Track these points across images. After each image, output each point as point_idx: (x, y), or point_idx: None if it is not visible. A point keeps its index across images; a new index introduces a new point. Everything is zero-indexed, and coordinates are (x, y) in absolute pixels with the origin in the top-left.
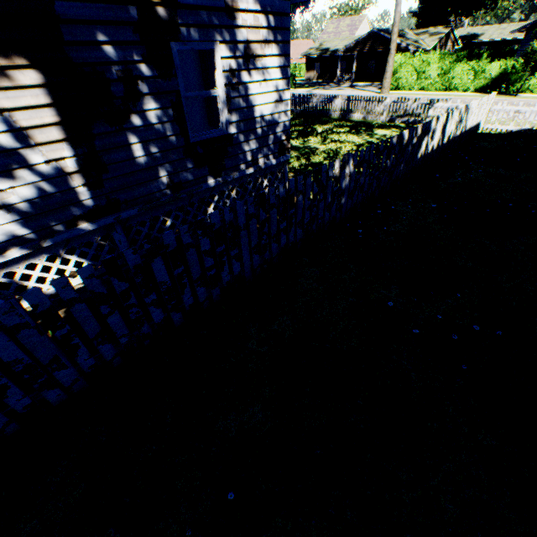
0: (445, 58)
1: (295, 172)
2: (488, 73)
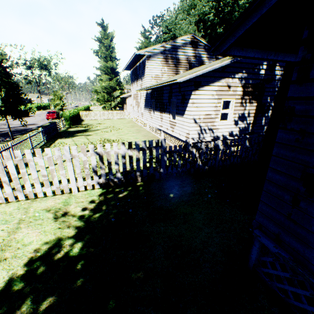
0: None
1: None
2: None
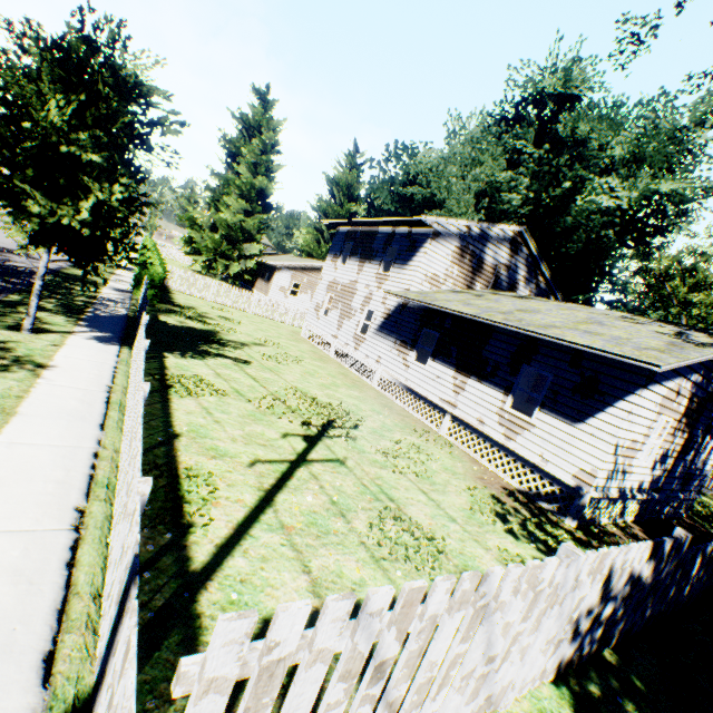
0: None
1: None
2: None
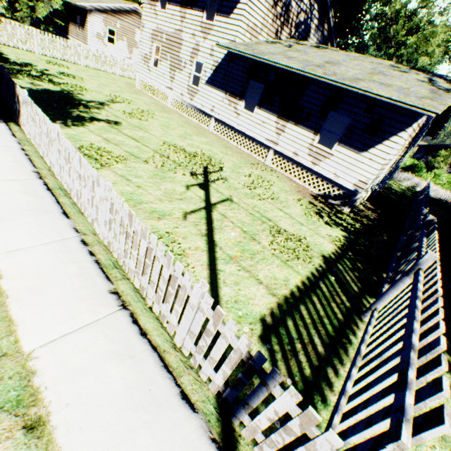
0: None
1: None
2: (405, 162)
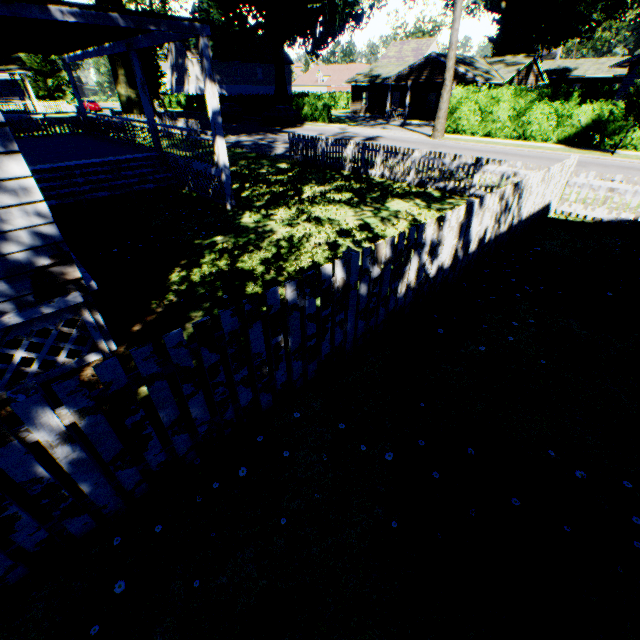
0: (523, 95)
1: (180, 294)
2: (577, 119)
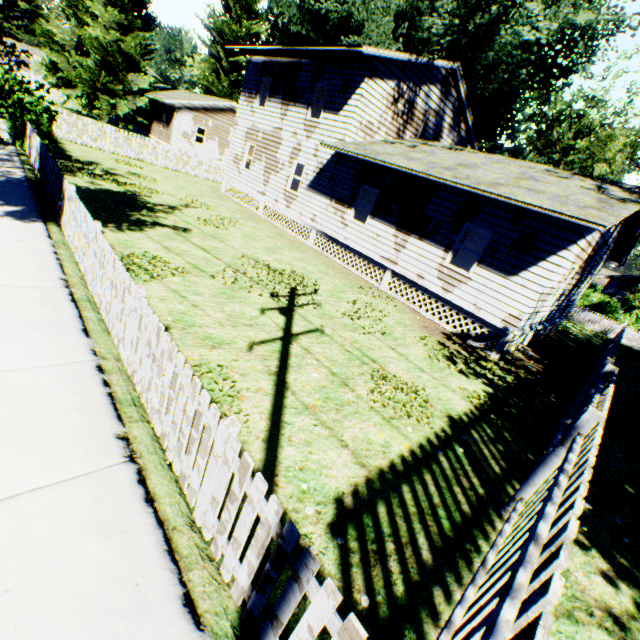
0: None
1: None
2: (591, 298)
